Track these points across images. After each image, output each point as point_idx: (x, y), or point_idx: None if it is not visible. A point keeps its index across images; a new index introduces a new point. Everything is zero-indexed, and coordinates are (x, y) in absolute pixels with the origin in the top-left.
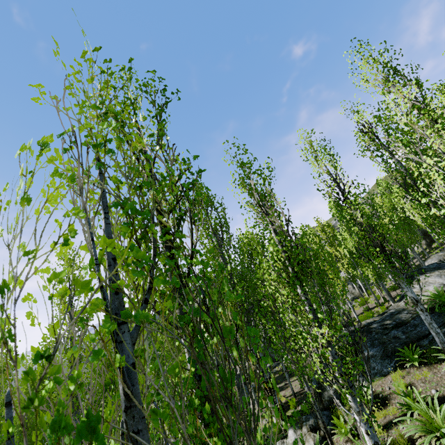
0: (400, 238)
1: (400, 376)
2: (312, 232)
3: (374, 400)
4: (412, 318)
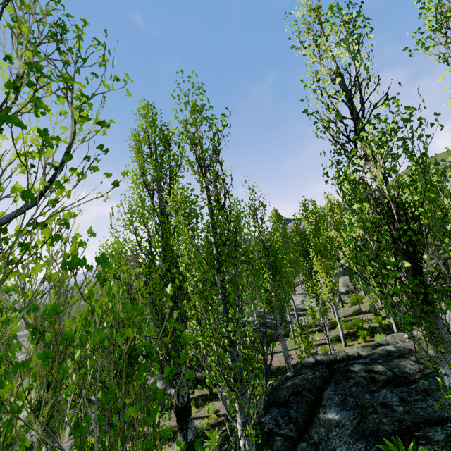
0: None
1: None
2: (316, 210)
3: None
4: (423, 374)
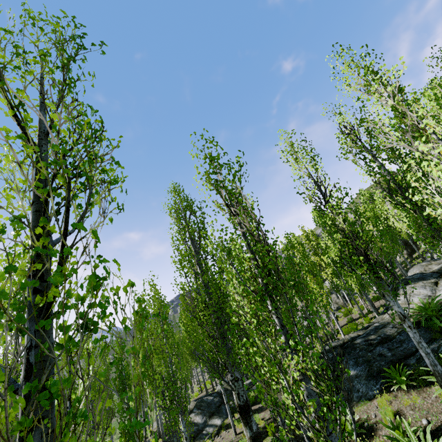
0: (385, 246)
1: (387, 401)
2: (296, 240)
3: (359, 430)
4: (398, 332)
